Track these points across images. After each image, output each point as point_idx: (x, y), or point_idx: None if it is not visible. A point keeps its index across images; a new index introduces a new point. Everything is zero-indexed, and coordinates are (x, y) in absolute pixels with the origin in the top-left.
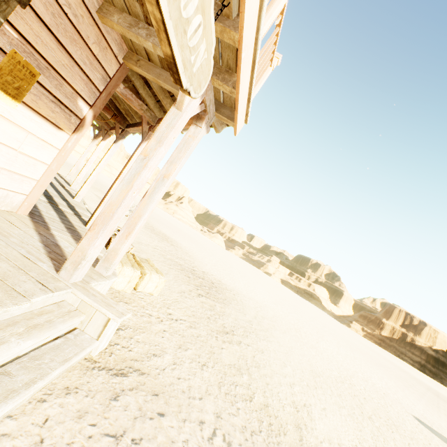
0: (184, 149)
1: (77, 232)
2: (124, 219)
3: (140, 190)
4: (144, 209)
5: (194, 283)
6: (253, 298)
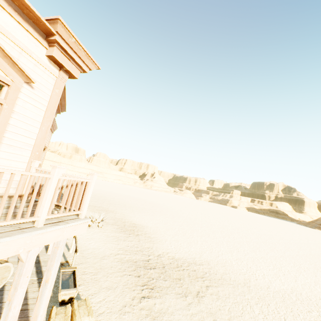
0: (53, 258)
1: (26, 311)
2: (98, 232)
3: (15, 319)
4: (38, 309)
5: (142, 282)
6: (206, 260)
